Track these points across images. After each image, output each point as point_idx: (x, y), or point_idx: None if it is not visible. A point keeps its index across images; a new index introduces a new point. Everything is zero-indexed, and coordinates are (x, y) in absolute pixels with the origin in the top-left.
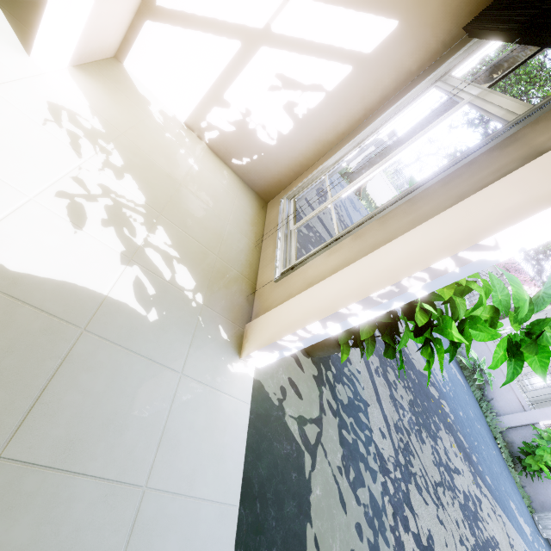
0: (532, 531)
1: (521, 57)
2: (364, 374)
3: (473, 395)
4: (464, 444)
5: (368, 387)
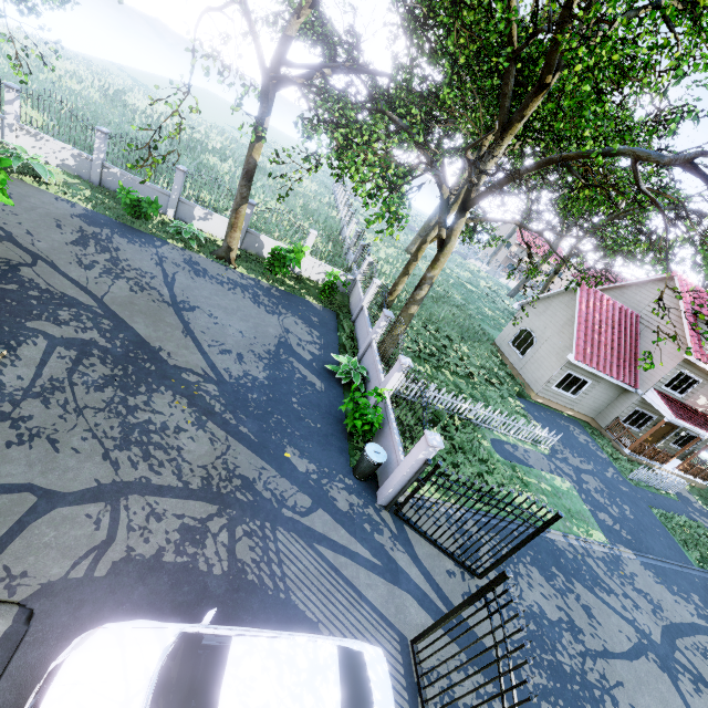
0: (325, 471)
1: (259, 116)
2: (34, 356)
3: (342, 394)
4: (215, 407)
5: (31, 361)
